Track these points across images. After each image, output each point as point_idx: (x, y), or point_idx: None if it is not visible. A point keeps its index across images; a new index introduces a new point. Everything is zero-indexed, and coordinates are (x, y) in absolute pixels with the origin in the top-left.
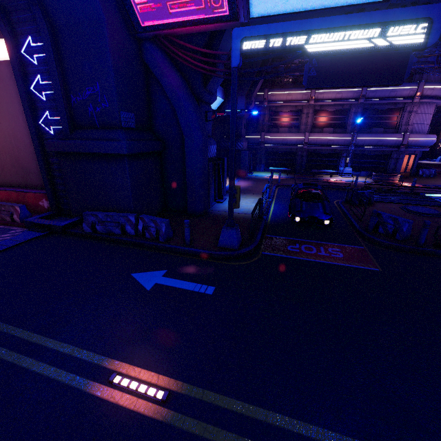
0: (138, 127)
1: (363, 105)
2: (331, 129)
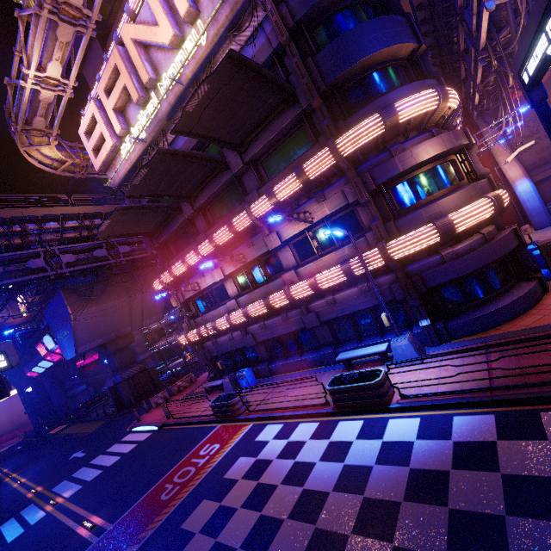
0: (42, 399)
1: (177, 318)
2: (175, 332)
